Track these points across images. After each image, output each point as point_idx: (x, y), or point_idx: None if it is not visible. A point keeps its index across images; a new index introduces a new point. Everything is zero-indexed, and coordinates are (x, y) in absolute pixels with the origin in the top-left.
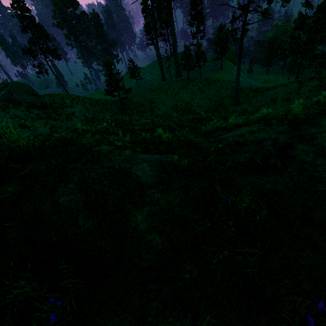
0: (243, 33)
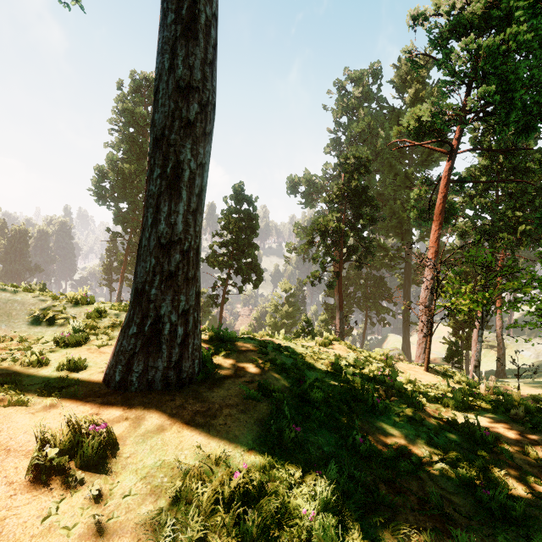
0: (224, 300)
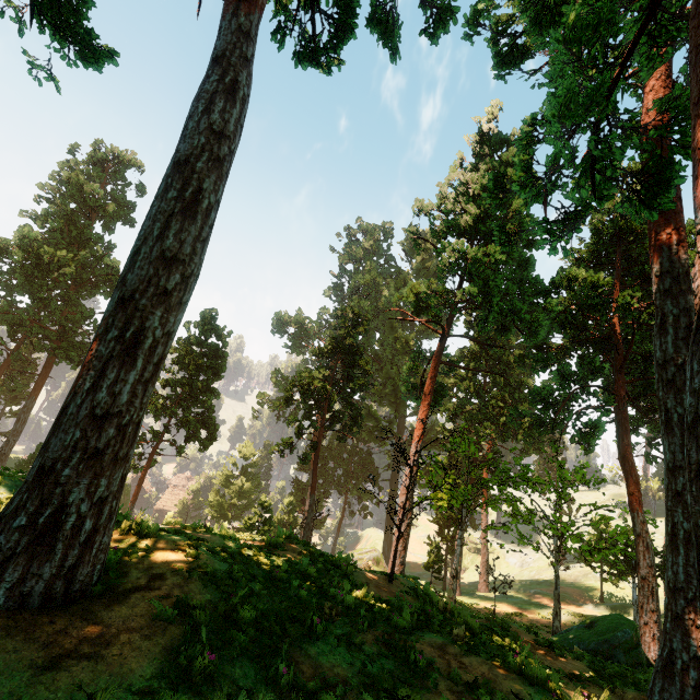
0: (150, 463)
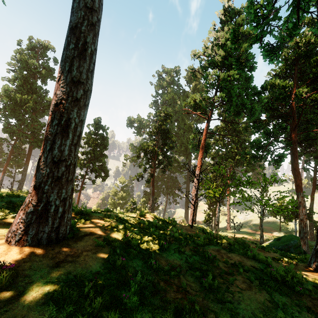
0: (82, 188)
